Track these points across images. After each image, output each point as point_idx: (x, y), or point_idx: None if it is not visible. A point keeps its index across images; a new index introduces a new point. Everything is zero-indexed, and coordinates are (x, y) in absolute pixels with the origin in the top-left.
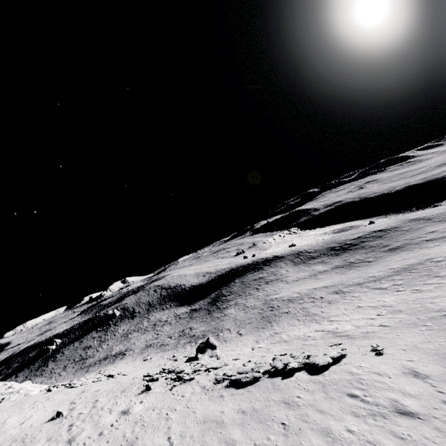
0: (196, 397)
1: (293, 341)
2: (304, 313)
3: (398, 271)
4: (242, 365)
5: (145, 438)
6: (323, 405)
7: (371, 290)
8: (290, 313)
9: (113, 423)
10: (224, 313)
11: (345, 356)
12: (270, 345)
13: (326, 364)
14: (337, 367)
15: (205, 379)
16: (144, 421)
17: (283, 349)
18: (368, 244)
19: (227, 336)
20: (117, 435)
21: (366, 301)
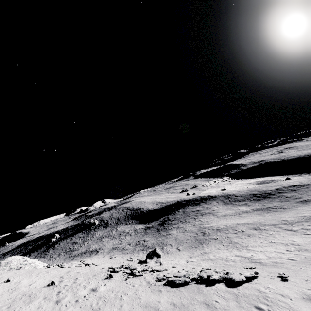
0: (142, 288)
1: (218, 261)
2: (228, 241)
3: (307, 218)
4: (177, 271)
5: (104, 309)
6: (235, 310)
7: (283, 230)
8: (218, 239)
9: (85, 295)
10: (168, 233)
11: (256, 277)
12: (200, 261)
13: (240, 280)
14: (249, 285)
15: (150, 277)
16: (105, 298)
17: (209, 265)
18: (283, 195)
19: (169, 250)
20: (87, 304)
21: (278, 238)
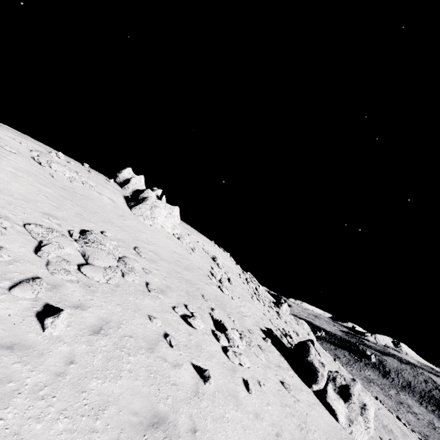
0: (401, 425)
1: None
2: None
3: None
4: None
5: None
6: None
7: None
8: None
9: None
10: None
11: None
12: None
13: None
14: None
15: (414, 434)
16: None
17: None
18: None
19: None
20: None
21: None
